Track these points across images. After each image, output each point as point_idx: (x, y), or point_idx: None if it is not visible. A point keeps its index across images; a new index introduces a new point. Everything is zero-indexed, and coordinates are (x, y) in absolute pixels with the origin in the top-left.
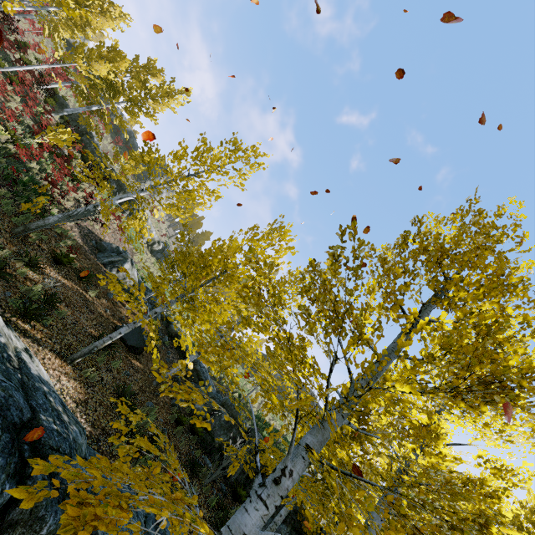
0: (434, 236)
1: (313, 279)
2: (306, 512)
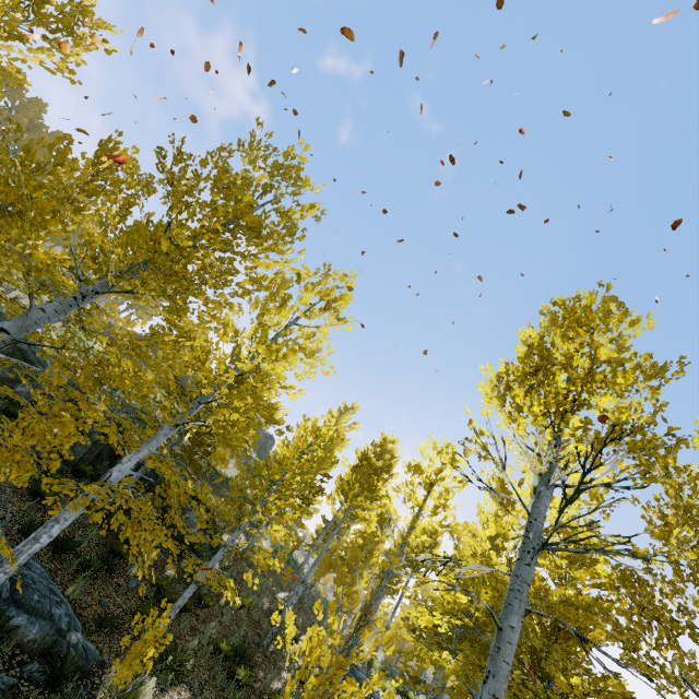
0: (188, 157)
1: (1, 170)
2: (35, 399)
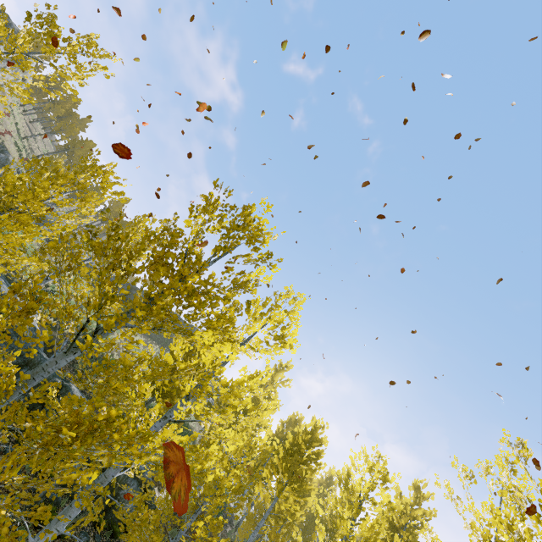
0: (122, 237)
1: None
2: None
